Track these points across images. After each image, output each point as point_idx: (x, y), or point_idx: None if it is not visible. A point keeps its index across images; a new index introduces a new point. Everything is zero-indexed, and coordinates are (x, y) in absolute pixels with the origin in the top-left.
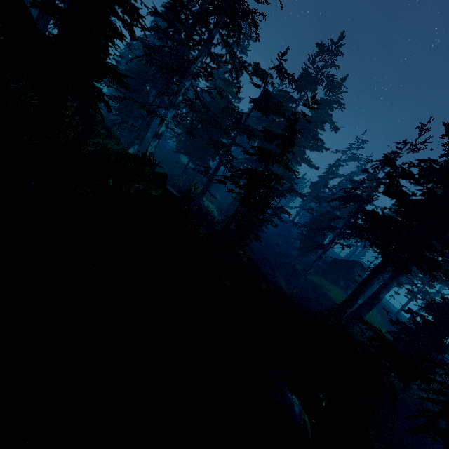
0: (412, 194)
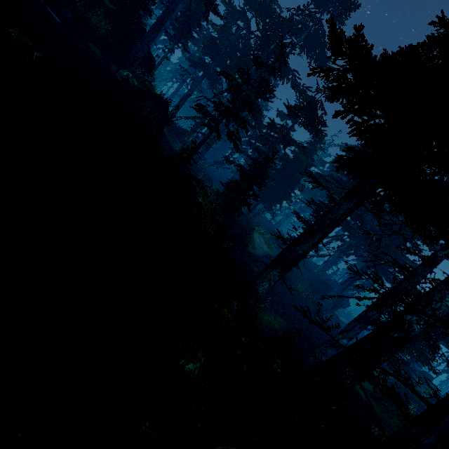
0: (400, 54)
